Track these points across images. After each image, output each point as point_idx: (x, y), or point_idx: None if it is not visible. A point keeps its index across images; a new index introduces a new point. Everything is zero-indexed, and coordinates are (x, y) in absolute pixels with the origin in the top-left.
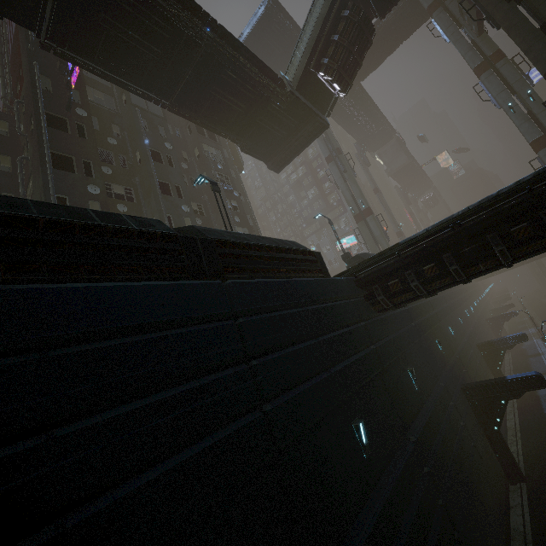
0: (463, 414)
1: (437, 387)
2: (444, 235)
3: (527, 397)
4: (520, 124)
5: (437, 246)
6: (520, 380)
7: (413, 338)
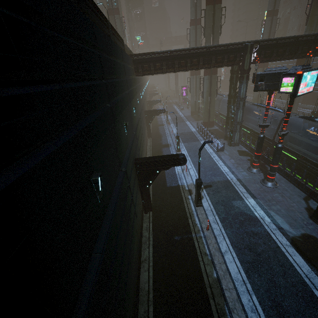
0: (144, 118)
1: (141, 108)
2: (166, 55)
3: (154, 121)
4: (192, 7)
5: (163, 58)
6: (160, 110)
7: (139, 90)
